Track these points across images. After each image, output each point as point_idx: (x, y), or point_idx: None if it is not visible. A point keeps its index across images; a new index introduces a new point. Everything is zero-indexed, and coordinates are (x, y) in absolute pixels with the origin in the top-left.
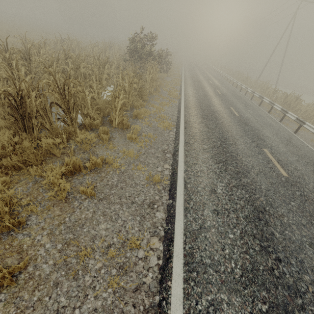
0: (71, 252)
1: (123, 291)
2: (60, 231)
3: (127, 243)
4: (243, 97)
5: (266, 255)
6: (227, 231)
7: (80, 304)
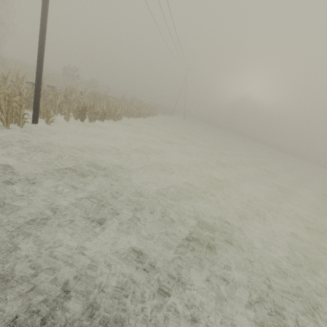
0: None
1: None
2: None
3: None
4: None
5: None
6: None
7: None
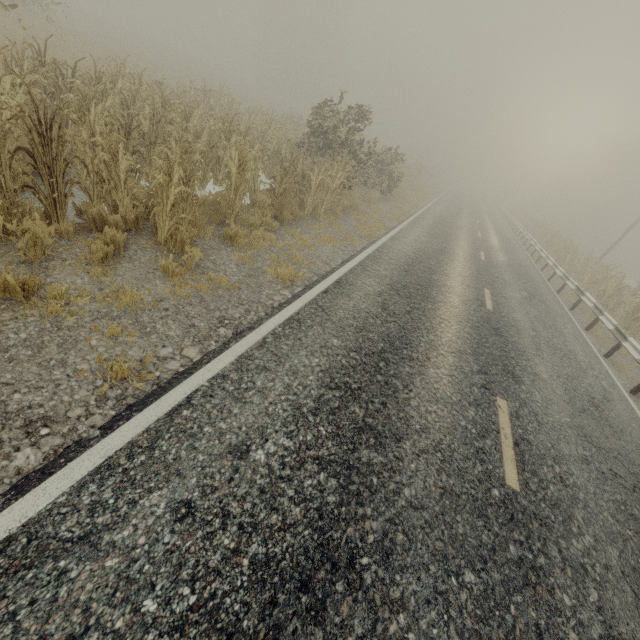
0: None
1: None
2: None
3: None
4: (539, 282)
5: None
6: (156, 583)
7: None
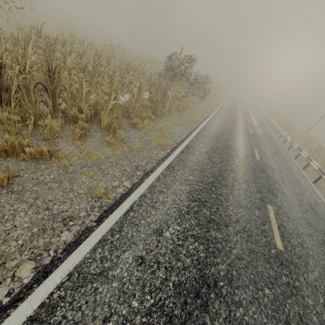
0: None
1: None
2: None
3: None
4: (278, 144)
5: None
6: (135, 294)
7: None
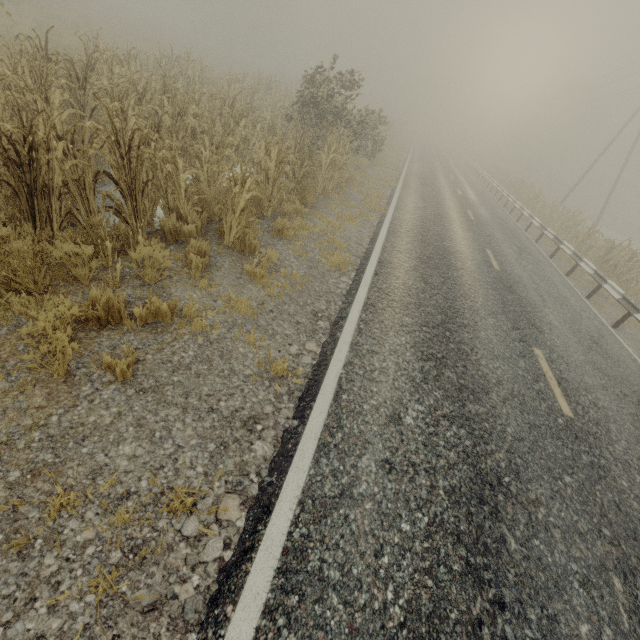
0: (35, 493)
1: (120, 606)
2: (28, 443)
3: (168, 496)
4: (520, 235)
5: (474, 587)
6: (401, 514)
7: (11, 617)
